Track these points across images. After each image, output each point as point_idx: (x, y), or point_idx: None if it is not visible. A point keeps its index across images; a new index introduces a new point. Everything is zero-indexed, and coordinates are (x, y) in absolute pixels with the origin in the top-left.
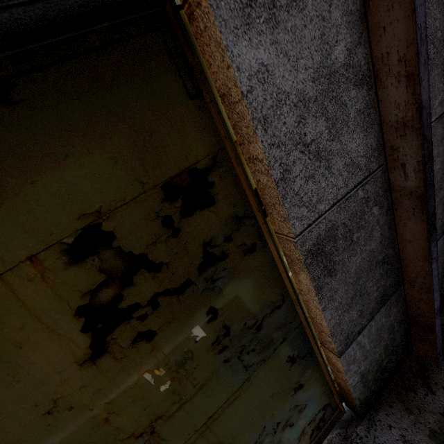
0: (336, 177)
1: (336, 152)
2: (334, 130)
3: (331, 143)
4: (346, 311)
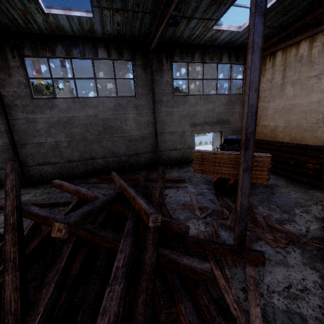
0: (1, 142)
1: (1, 139)
2: (1, 137)
3: (0, 138)
4: (1, 163)
